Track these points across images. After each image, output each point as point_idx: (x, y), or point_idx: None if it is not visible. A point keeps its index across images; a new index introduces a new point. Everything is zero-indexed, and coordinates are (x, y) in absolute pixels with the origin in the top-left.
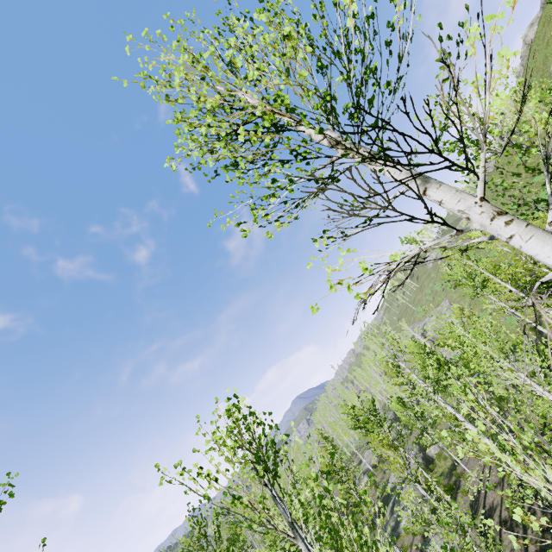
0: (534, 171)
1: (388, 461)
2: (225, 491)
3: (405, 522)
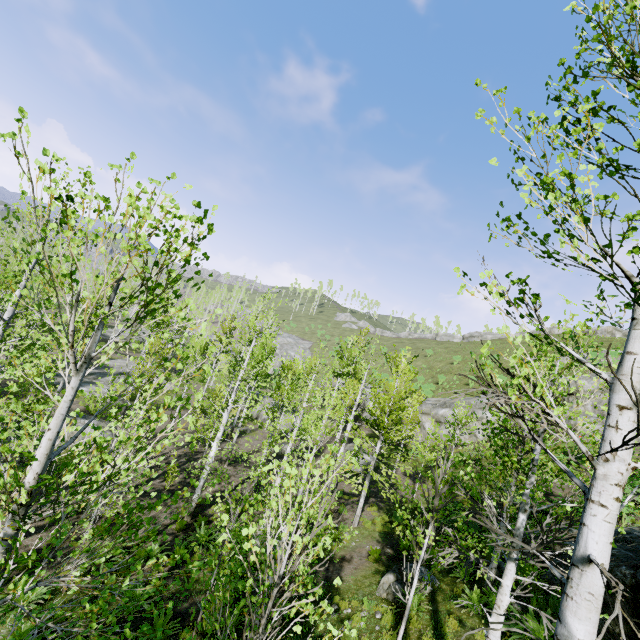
0: (534, 423)
1: (129, 352)
2: (75, 259)
3: (86, 391)
